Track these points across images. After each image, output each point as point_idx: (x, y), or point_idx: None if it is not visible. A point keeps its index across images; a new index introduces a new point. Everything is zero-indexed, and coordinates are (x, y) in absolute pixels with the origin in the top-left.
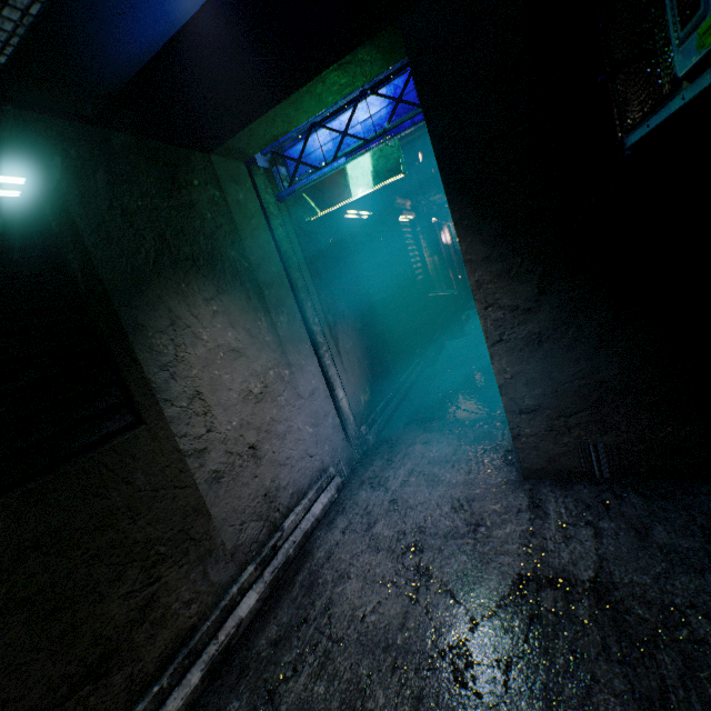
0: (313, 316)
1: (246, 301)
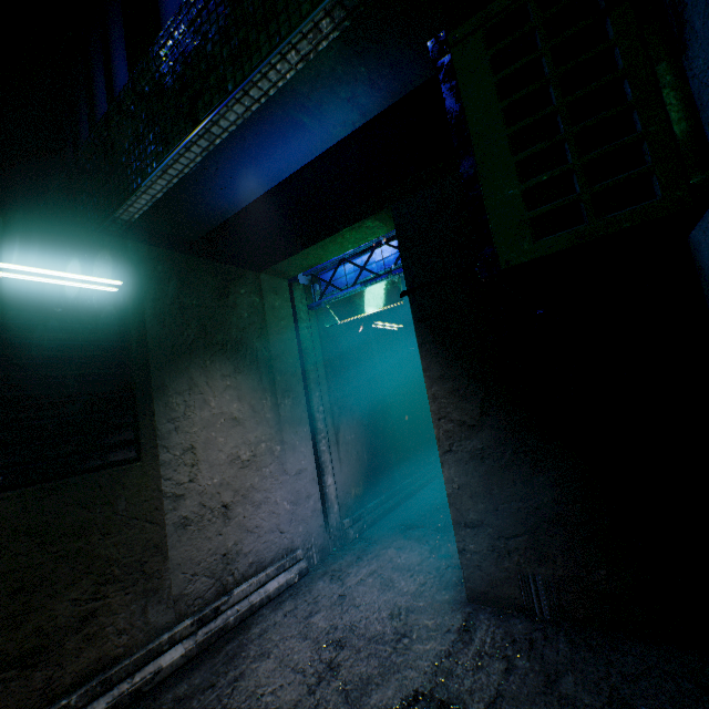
0: (319, 404)
1: (257, 382)
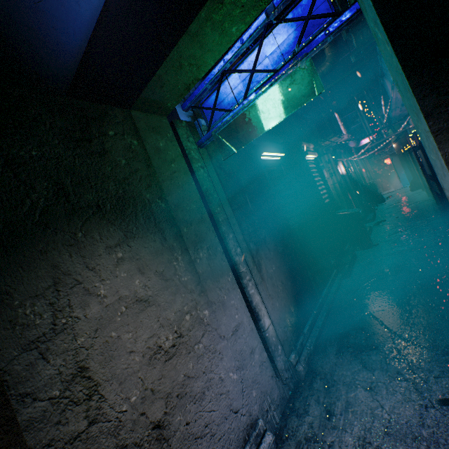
0: (235, 246)
1: (160, 242)
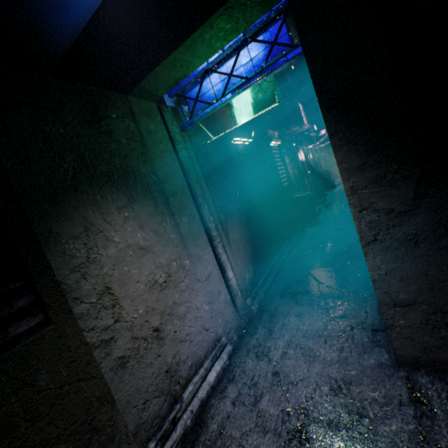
0: (209, 215)
1: (153, 207)
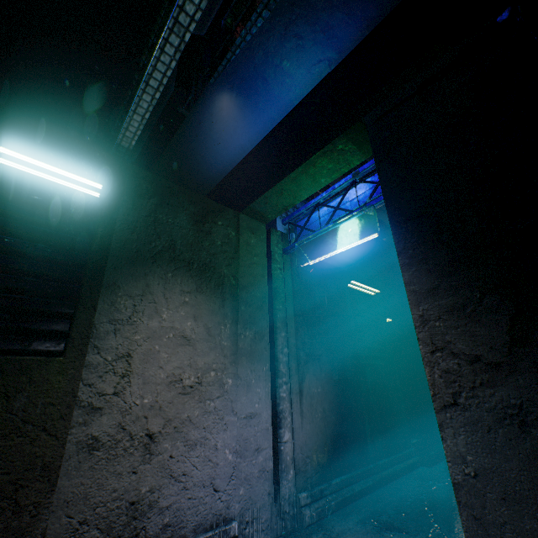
0: (283, 345)
1: (218, 306)
